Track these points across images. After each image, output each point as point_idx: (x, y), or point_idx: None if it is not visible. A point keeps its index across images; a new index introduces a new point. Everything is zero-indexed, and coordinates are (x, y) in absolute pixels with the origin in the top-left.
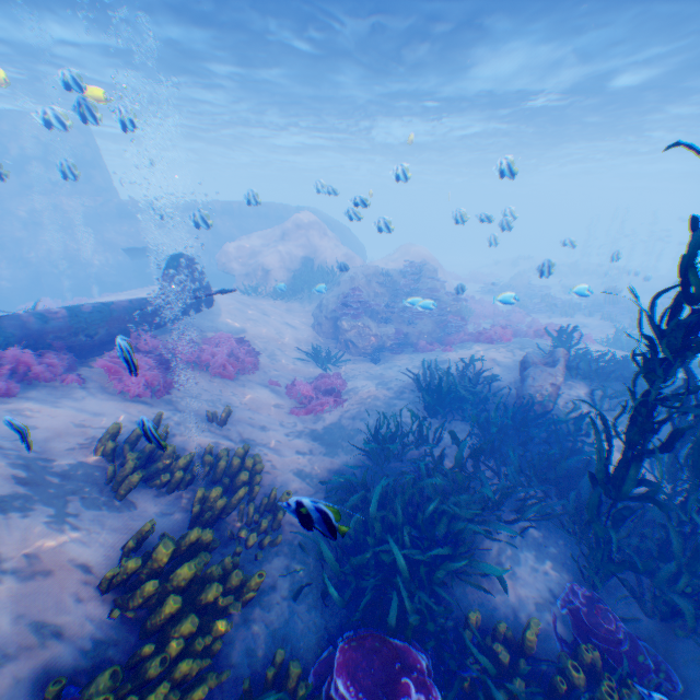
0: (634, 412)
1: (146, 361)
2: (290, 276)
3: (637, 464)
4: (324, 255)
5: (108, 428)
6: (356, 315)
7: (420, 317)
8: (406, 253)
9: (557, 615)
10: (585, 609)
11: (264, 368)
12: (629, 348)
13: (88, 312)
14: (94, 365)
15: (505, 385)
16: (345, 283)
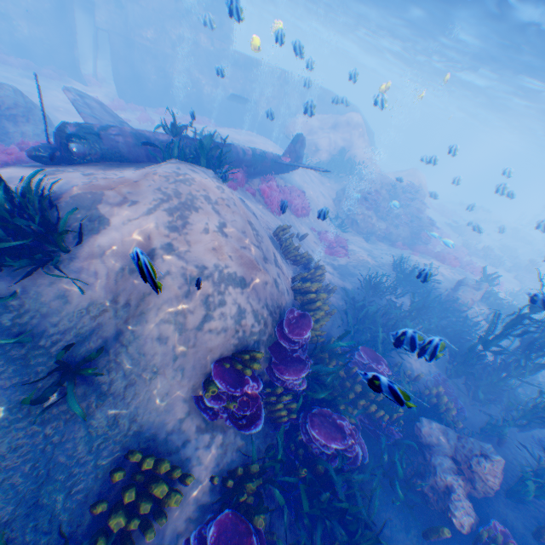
0: (514, 318)
1: (278, 195)
2: (329, 159)
3: (501, 337)
4: (355, 153)
5: (284, 227)
6: (368, 208)
7: (403, 226)
8: (410, 175)
9: (429, 380)
10: (442, 383)
11: (309, 218)
12: (520, 302)
13: (257, 155)
14: (250, 185)
15: (442, 288)
16: (365, 182)
